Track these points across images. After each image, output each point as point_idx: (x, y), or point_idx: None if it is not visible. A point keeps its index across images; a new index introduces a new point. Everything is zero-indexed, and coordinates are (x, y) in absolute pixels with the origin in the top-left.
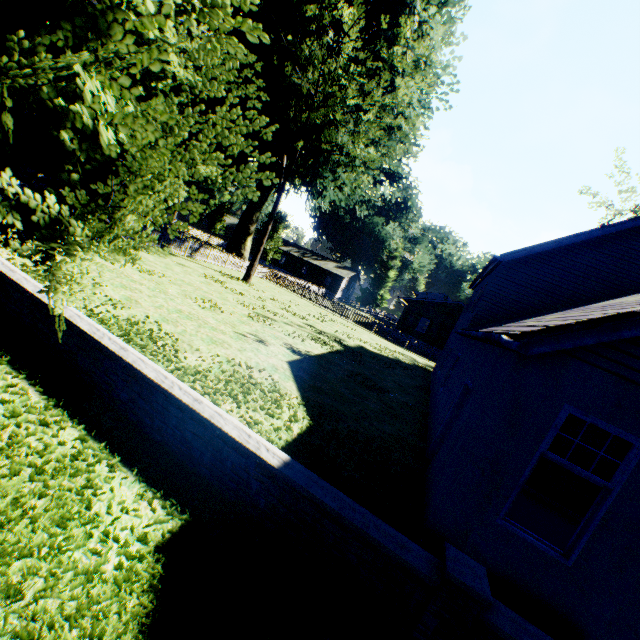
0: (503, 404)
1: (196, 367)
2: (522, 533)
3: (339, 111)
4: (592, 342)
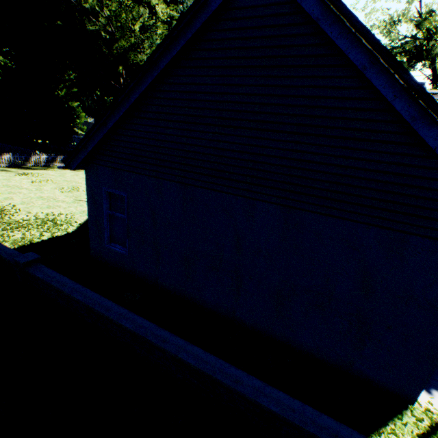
0: (89, 195)
1: (18, 220)
2: (113, 248)
3: (122, 39)
4: (84, 156)
